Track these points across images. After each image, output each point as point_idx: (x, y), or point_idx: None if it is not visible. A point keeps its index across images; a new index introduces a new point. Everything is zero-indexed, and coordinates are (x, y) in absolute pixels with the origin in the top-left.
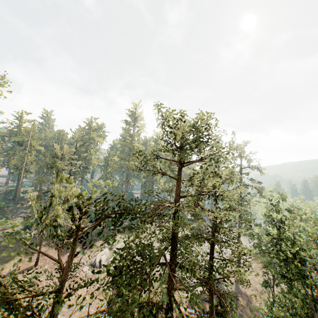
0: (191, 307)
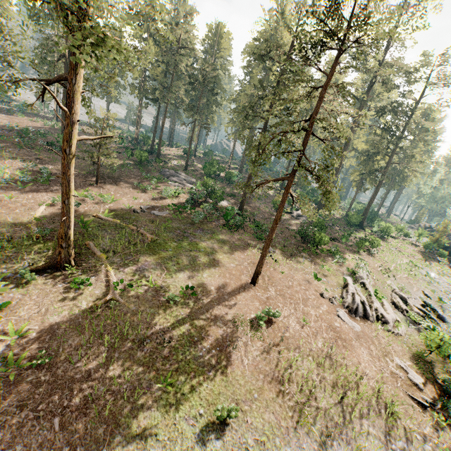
0: None
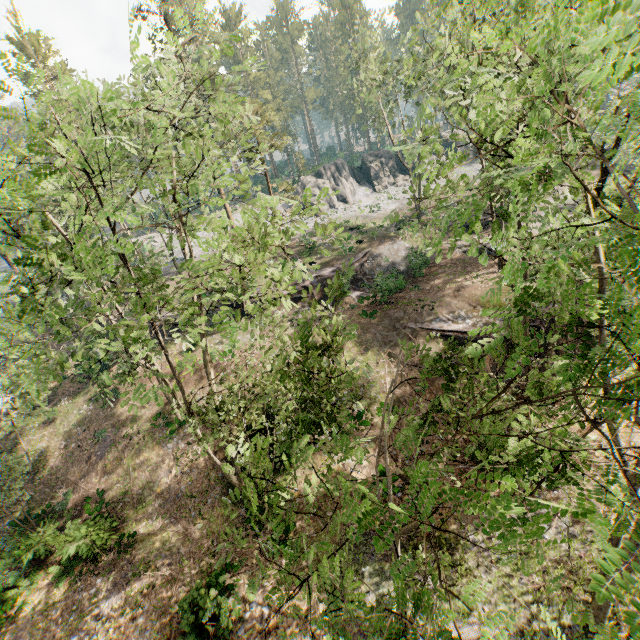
0: None
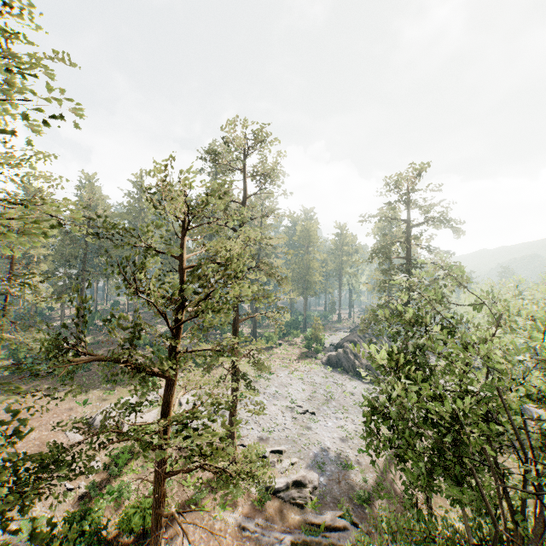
0: (251, 515)
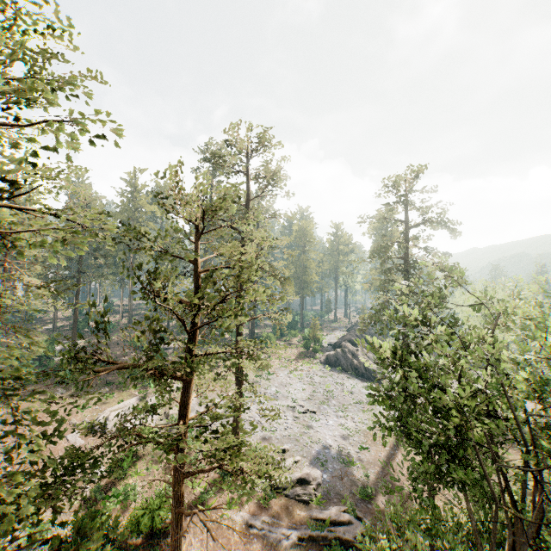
0: (257, 513)
